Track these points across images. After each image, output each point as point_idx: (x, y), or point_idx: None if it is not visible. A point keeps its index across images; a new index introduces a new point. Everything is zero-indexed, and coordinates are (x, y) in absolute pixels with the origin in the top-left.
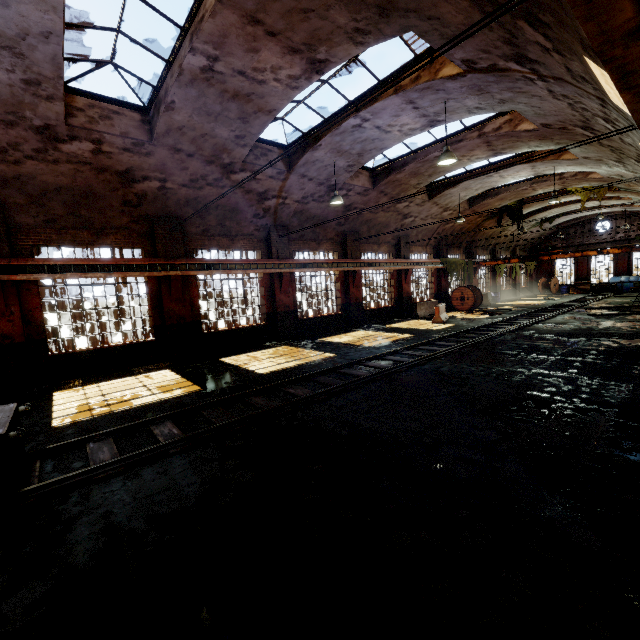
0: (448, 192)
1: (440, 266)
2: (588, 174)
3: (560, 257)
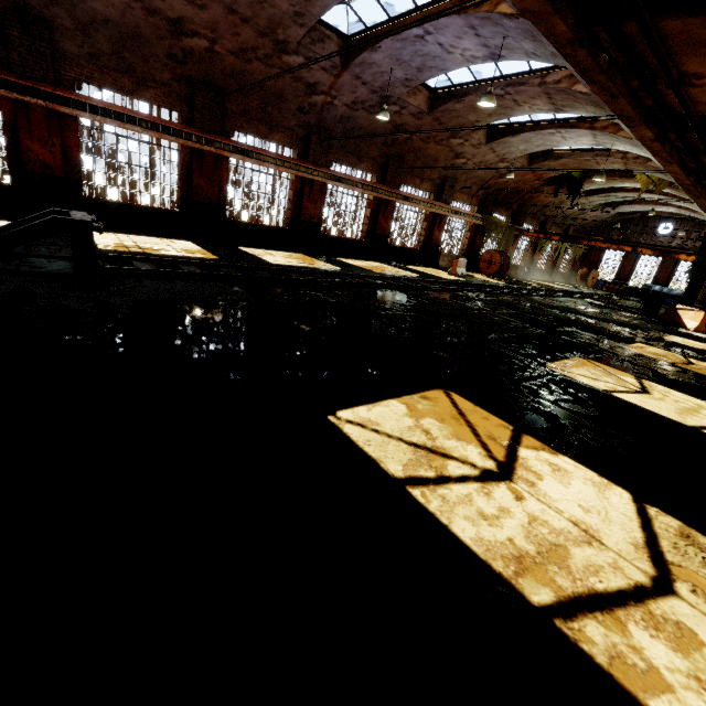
0: (507, 140)
1: (479, 222)
2: (649, 160)
3: (598, 245)
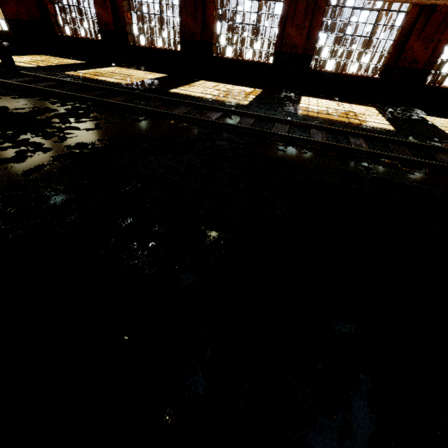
0: None
1: None
2: None
3: None
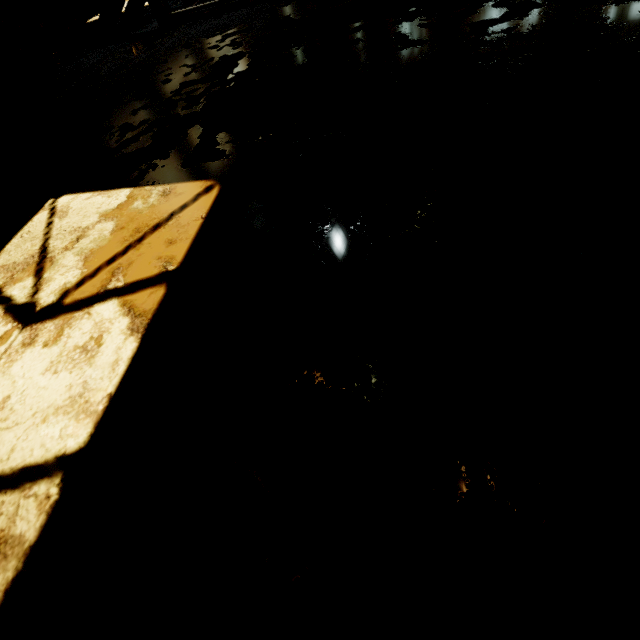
0: None
1: None
2: None
3: None
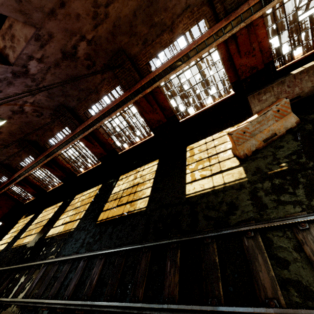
0: None
1: None
2: None
3: None
